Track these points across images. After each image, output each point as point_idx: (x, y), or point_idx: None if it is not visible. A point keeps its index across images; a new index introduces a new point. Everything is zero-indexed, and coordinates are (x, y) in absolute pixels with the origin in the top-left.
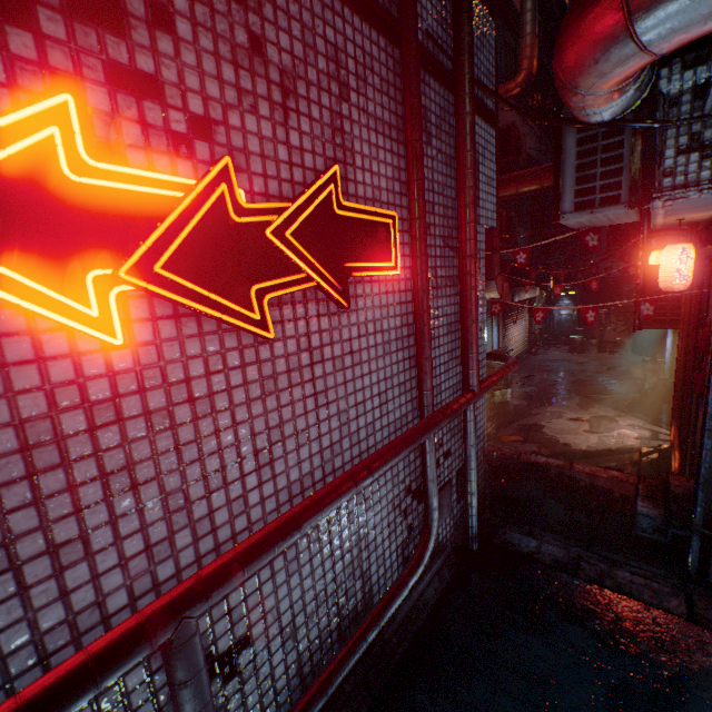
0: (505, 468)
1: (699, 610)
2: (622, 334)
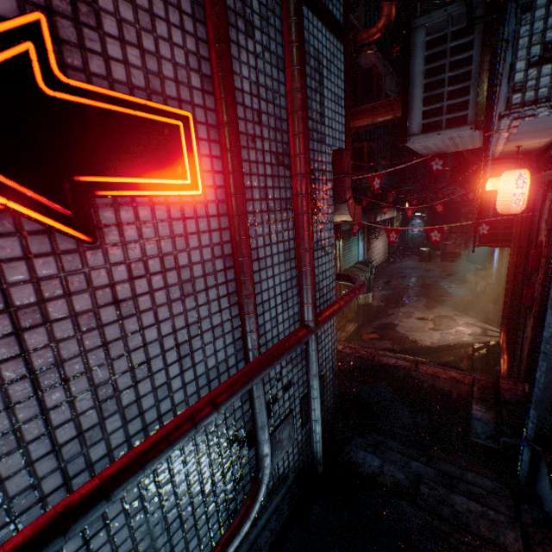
0: (360, 371)
1: (535, 546)
2: (460, 247)
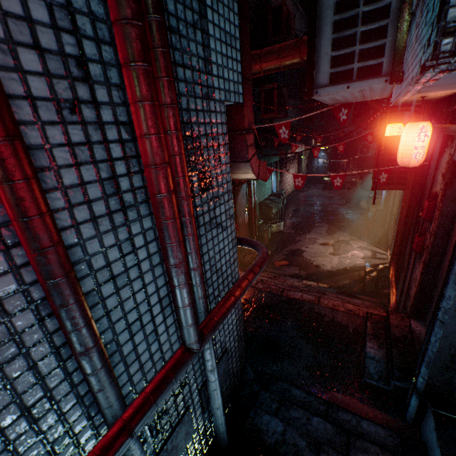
0: (270, 307)
1: None
2: (356, 176)
